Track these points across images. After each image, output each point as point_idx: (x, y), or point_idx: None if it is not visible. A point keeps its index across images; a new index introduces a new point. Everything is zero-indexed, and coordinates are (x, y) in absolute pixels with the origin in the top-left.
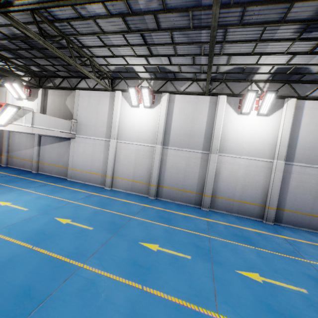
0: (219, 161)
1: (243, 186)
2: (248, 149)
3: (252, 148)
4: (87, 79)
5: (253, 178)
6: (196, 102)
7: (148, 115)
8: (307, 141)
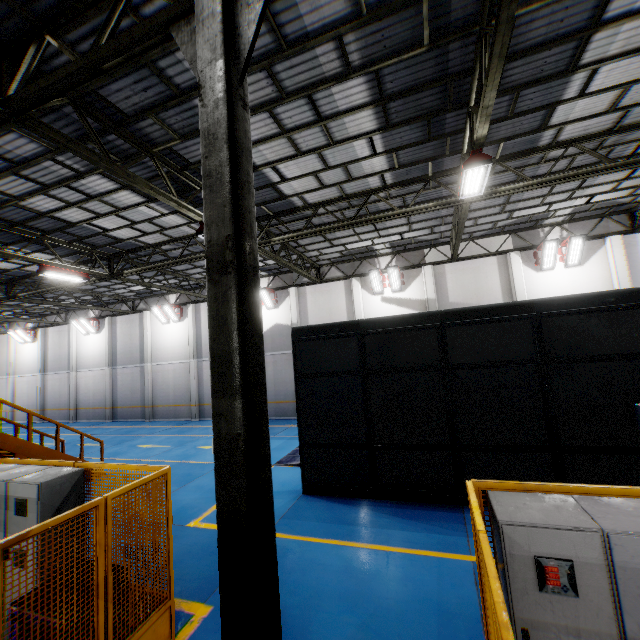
0: (79, 376)
1: (94, 394)
2: (93, 362)
3: (95, 361)
4: None
5: (98, 385)
6: (61, 331)
7: (34, 348)
8: (122, 347)
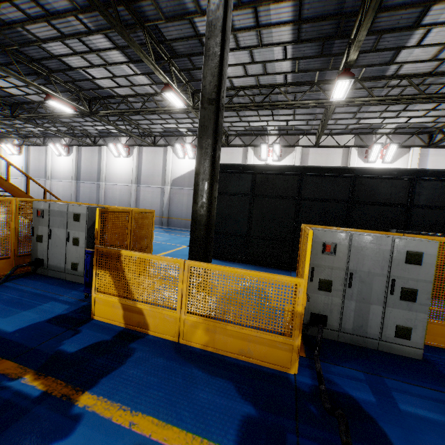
0: (52, 184)
1: (63, 197)
2: (63, 176)
3: (65, 175)
4: None
5: (66, 192)
6: (40, 150)
7: (20, 159)
8: (84, 169)
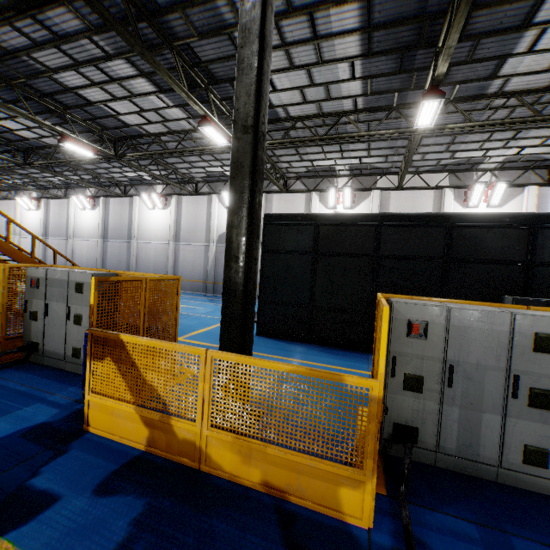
0: (75, 244)
1: (87, 260)
2: (87, 233)
3: (89, 232)
4: (3, 192)
5: (91, 253)
6: (61, 203)
7: (37, 215)
8: (113, 224)
